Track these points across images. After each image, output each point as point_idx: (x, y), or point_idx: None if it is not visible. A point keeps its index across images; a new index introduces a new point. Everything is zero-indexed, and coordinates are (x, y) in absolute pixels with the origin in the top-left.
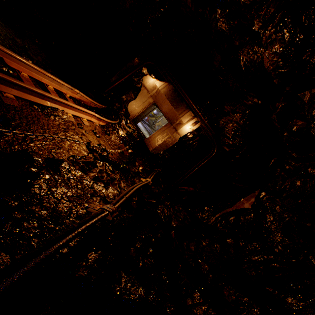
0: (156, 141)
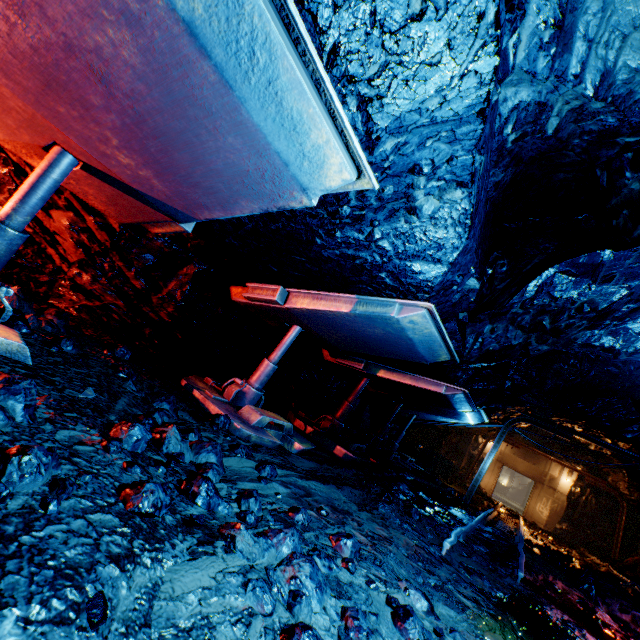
0: (540, 513)
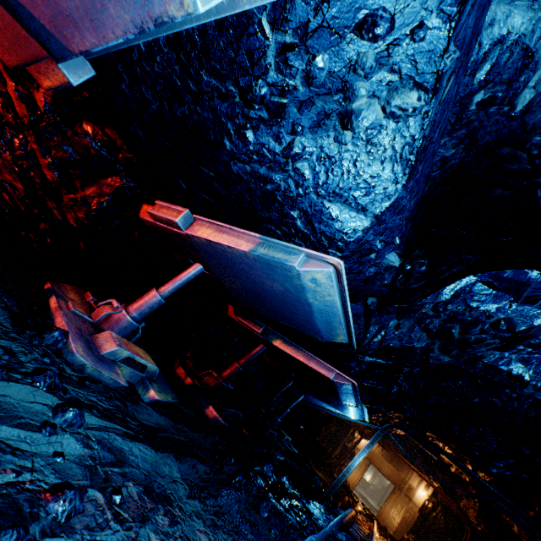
0: (392, 519)
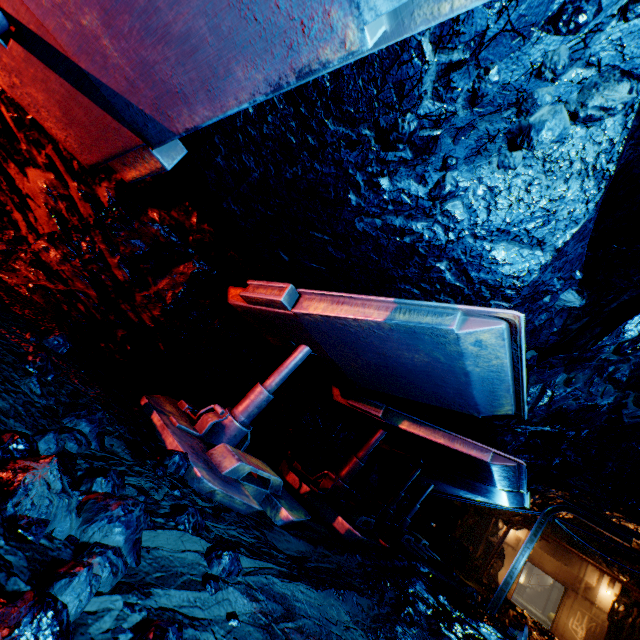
0: (573, 632)
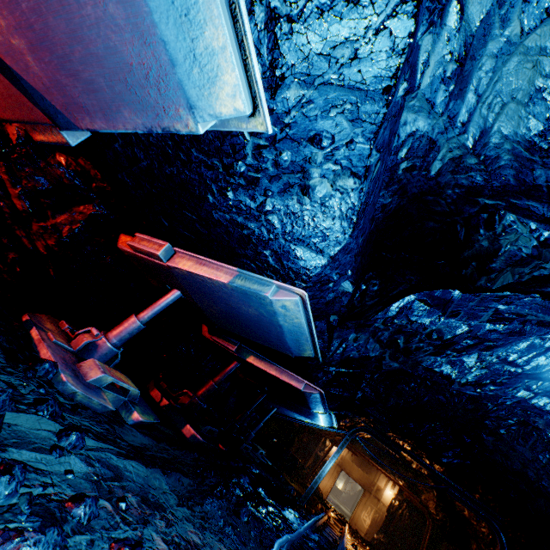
0: (363, 521)
